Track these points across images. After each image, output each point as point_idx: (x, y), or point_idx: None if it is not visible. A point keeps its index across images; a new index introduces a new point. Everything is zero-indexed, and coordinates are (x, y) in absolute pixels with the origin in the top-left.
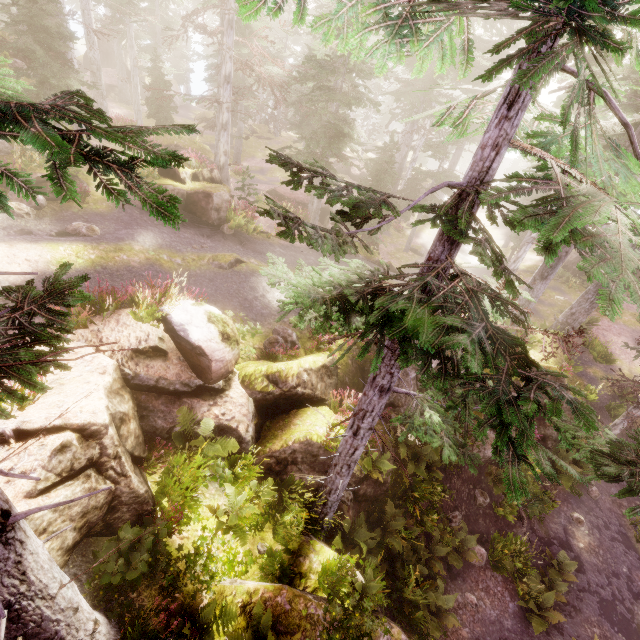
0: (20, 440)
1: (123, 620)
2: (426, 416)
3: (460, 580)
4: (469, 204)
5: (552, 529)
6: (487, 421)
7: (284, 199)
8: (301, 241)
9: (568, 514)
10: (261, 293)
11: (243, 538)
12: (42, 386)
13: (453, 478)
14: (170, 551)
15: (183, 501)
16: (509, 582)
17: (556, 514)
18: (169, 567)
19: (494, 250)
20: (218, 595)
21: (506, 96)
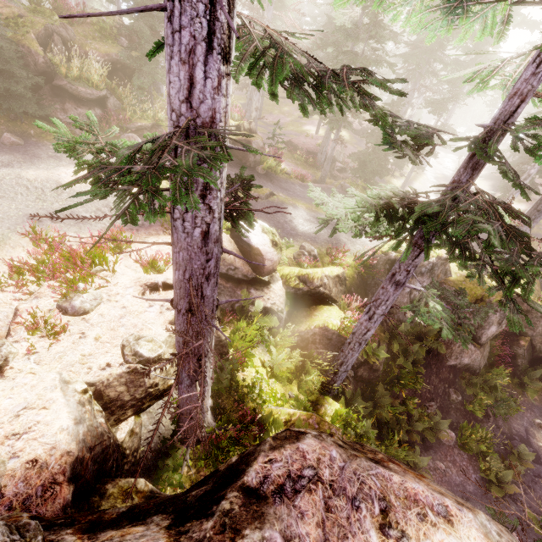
0: (164, 290)
1: (215, 412)
2: (430, 305)
3: (432, 452)
4: (497, 137)
5: (515, 428)
6: (495, 287)
7: (298, 149)
8: (401, 151)
9: (530, 419)
10: (289, 219)
11: (283, 381)
12: (253, 226)
13: (432, 376)
14: (237, 381)
15: (245, 351)
16: (473, 460)
17: (519, 418)
18: (238, 389)
19: (513, 170)
20: (268, 413)
21: (536, 58)
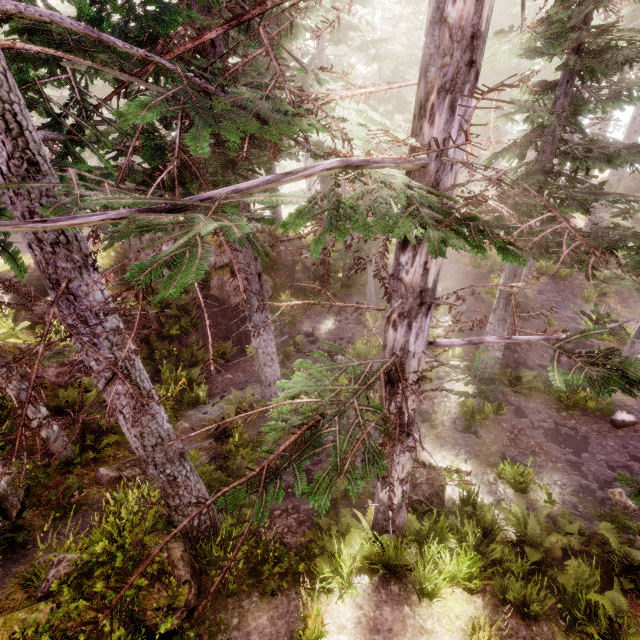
0: None
1: None
2: None
3: (224, 372)
4: None
5: (303, 331)
6: None
7: None
8: None
9: (319, 320)
10: None
11: None
12: None
13: (219, 318)
14: None
15: None
16: None
17: (309, 323)
18: None
19: None
20: None
21: None
